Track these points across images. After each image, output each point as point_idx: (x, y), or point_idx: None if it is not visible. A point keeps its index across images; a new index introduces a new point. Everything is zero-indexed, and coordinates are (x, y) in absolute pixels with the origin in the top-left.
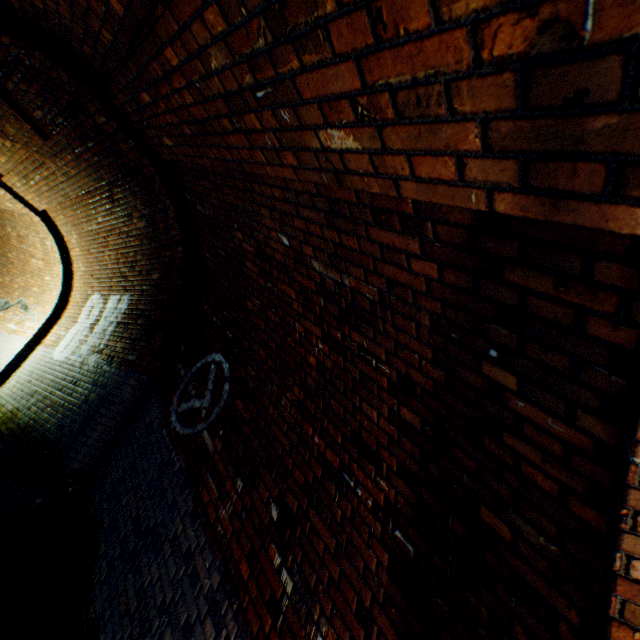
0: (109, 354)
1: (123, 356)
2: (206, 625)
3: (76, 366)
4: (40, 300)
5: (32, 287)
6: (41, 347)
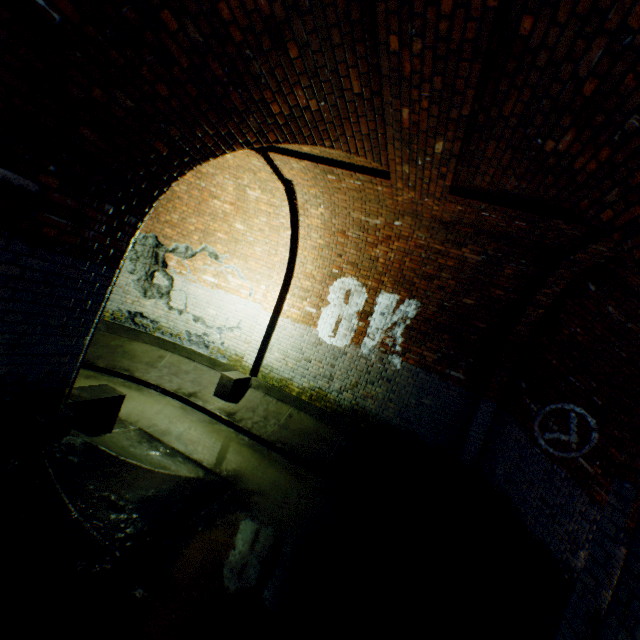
0: (417, 361)
1: (441, 369)
2: (620, 548)
3: (373, 362)
4: (232, 250)
5: (215, 232)
6: (283, 318)
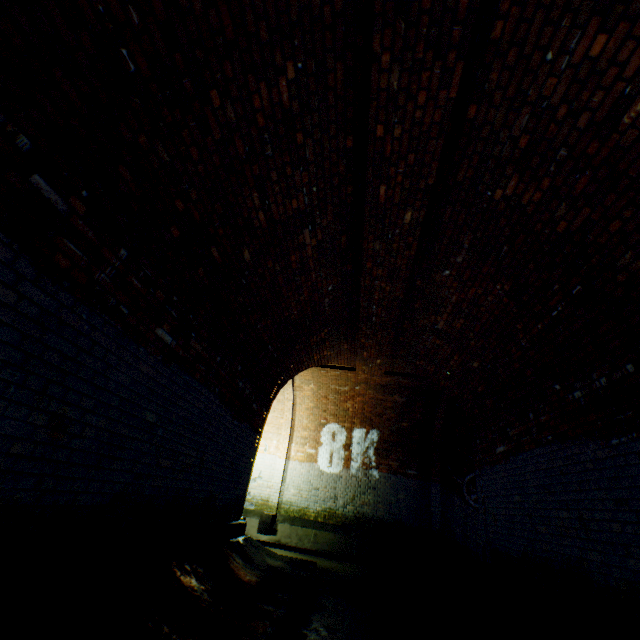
0: (387, 469)
1: (403, 471)
2: None
3: (361, 477)
4: None
5: None
6: (293, 461)
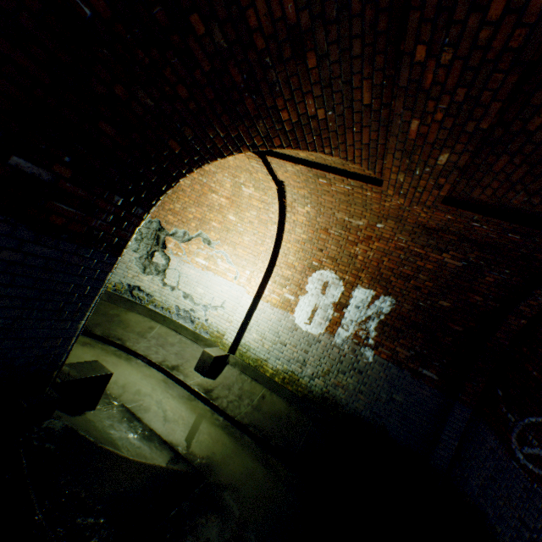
0: (389, 356)
1: (413, 367)
2: None
3: (346, 352)
4: (224, 238)
5: (210, 221)
6: (263, 302)
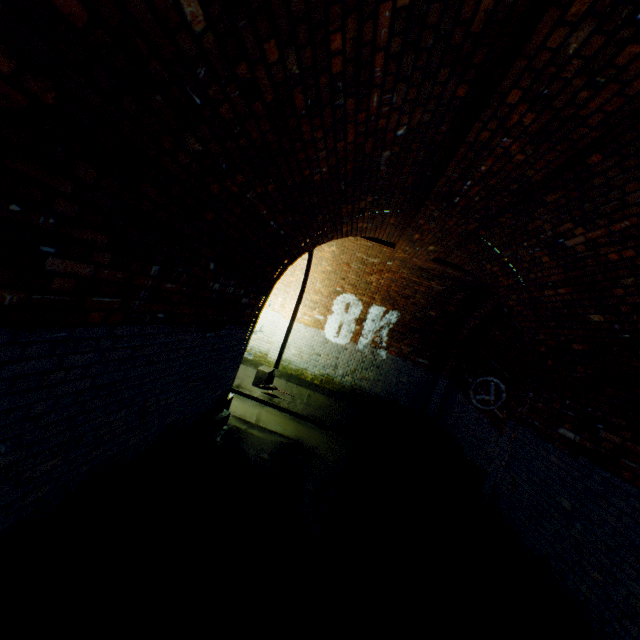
0: (397, 353)
1: (413, 358)
2: None
3: (367, 354)
4: None
5: None
6: (298, 324)
